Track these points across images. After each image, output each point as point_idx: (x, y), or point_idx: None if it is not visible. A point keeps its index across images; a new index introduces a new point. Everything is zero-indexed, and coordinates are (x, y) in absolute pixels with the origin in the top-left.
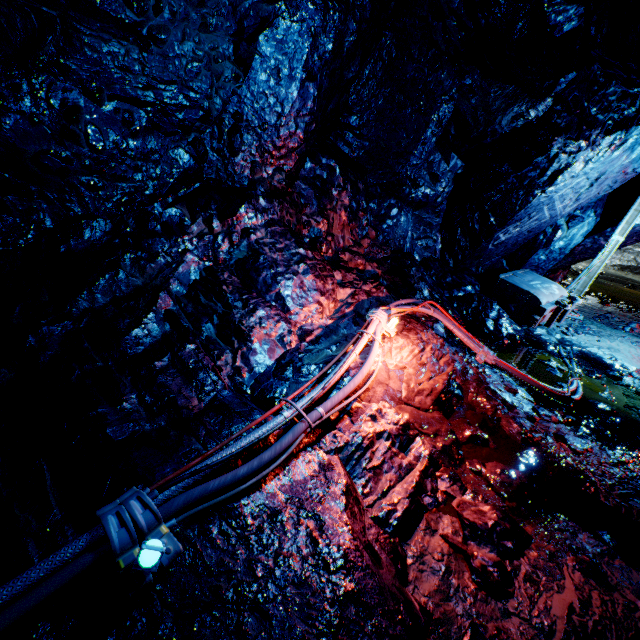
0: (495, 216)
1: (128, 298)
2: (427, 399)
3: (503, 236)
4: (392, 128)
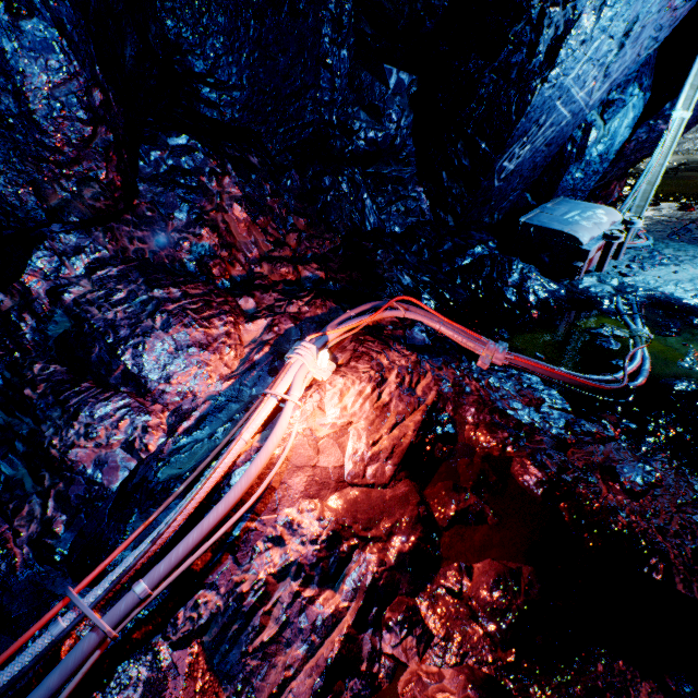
0: (486, 139)
1: None
2: (387, 465)
3: (510, 163)
4: (264, 56)
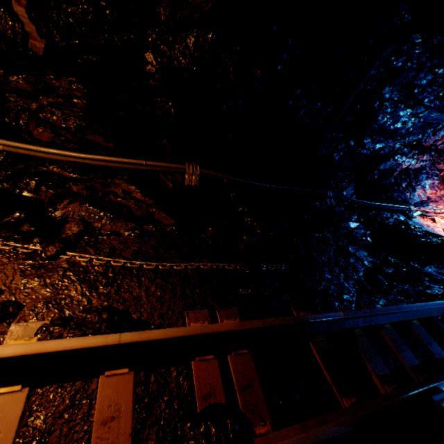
0: None
1: (387, 169)
2: None
3: None
4: None
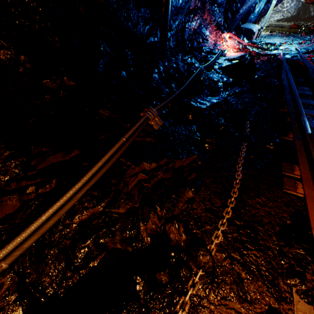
0: (239, 4)
1: (188, 37)
2: (238, 50)
3: (241, 11)
4: None
